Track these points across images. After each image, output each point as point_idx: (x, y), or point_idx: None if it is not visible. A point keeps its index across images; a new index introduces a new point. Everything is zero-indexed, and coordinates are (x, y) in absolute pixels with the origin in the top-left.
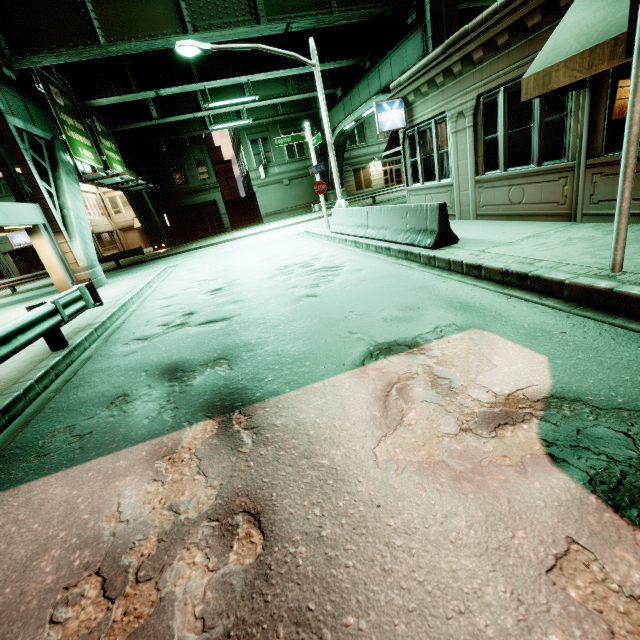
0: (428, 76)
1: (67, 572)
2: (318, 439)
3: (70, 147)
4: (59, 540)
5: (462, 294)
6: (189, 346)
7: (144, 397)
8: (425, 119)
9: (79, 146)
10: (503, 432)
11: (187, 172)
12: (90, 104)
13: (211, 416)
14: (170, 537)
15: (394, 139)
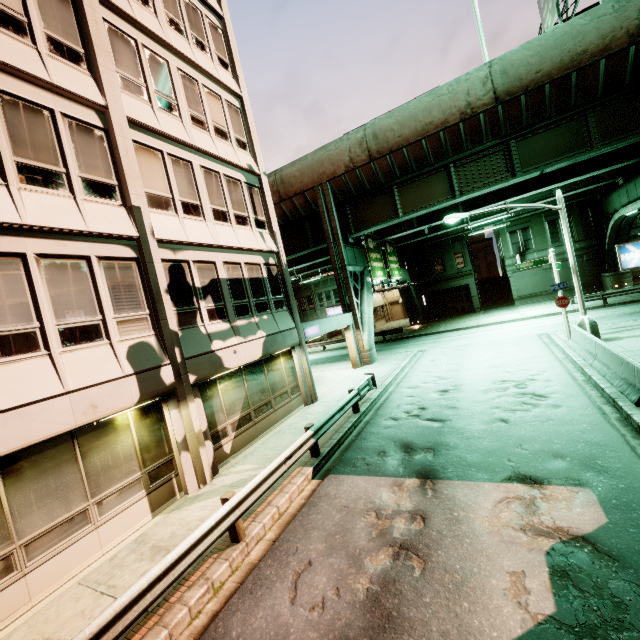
0: None
1: (367, 507)
2: (457, 505)
3: (372, 274)
4: (364, 498)
5: (612, 460)
6: (417, 434)
7: (392, 456)
8: None
9: (376, 270)
10: (538, 537)
11: (446, 263)
12: (386, 239)
13: (418, 477)
14: (396, 512)
15: None
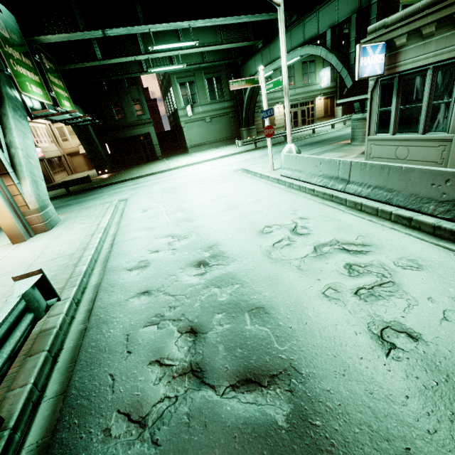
0: (444, 12)
1: None
2: None
3: (16, 82)
4: None
5: None
6: None
7: None
8: (419, 65)
9: (27, 81)
10: None
11: (125, 108)
12: (37, 40)
13: None
14: None
15: (354, 86)
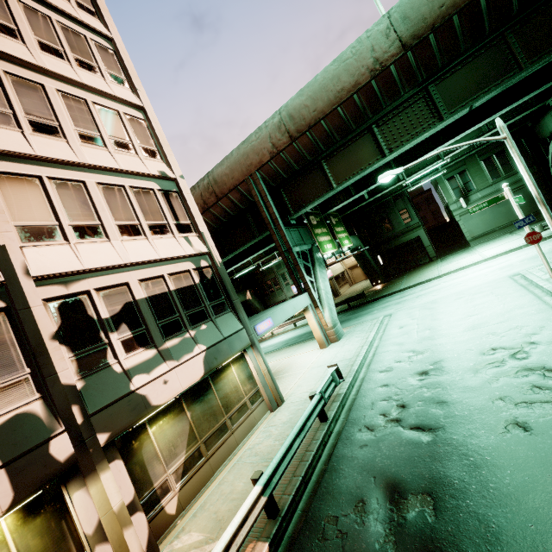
0: None
1: None
2: None
3: (320, 249)
4: None
5: None
6: (402, 459)
7: (374, 513)
8: None
9: (324, 244)
10: None
11: (393, 221)
12: (329, 212)
13: None
14: None
15: None
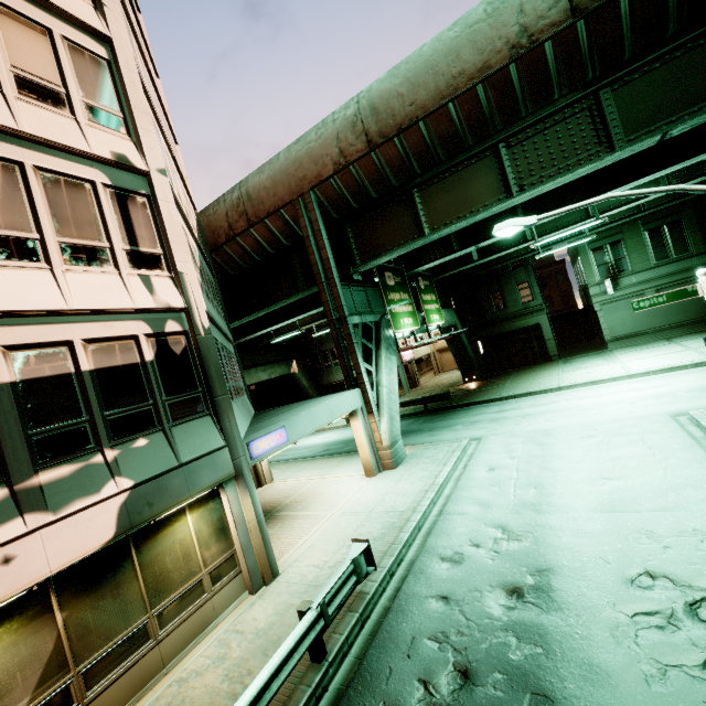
0: None
1: None
2: None
3: (392, 324)
4: None
5: None
6: None
7: None
8: None
9: (401, 317)
10: None
11: (507, 297)
12: (416, 271)
13: None
14: None
15: None
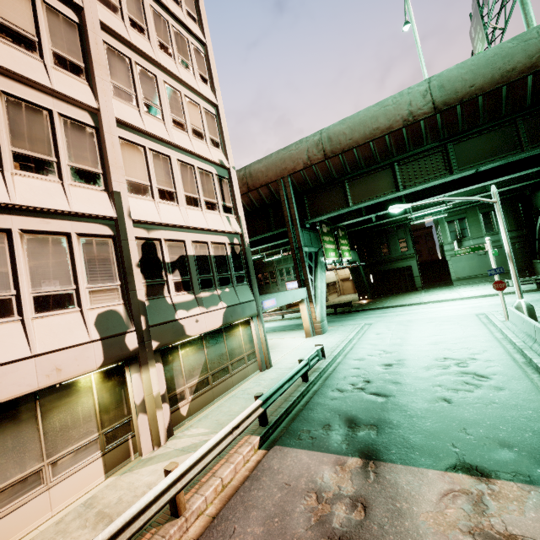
0: None
1: (308, 487)
2: (400, 494)
3: (325, 254)
4: (305, 475)
5: None
6: (361, 408)
7: (336, 431)
8: None
9: (329, 251)
10: None
11: (391, 247)
12: (338, 225)
13: (361, 457)
14: (336, 496)
15: None
